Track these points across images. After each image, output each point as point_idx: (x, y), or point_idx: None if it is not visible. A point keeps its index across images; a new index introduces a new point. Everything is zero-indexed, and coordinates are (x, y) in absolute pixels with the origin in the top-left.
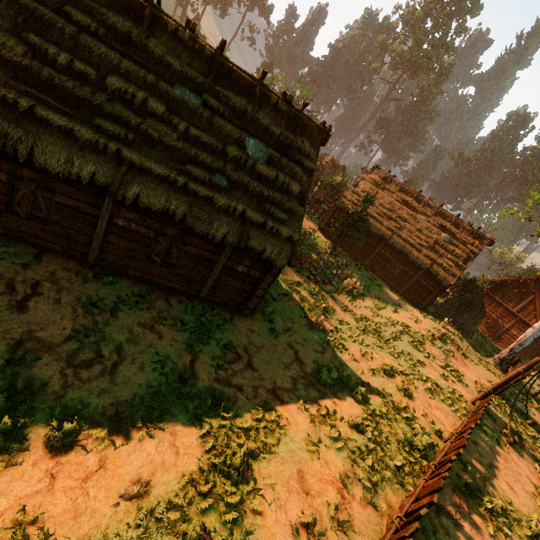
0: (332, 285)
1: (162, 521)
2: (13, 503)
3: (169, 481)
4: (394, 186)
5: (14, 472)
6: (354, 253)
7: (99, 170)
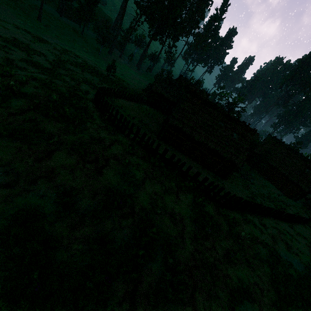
0: (250, 181)
1: None
2: None
3: None
4: (283, 146)
5: None
6: (261, 172)
7: (204, 140)
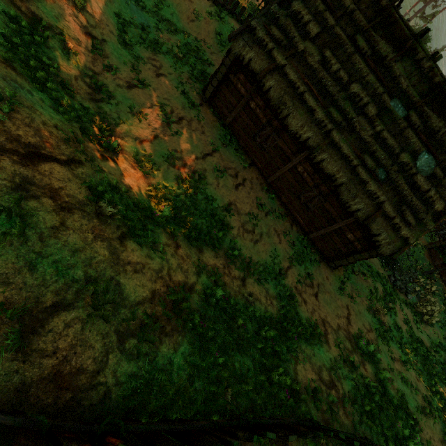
0: (406, 297)
1: (256, 319)
2: (214, 264)
3: (261, 308)
4: None
5: (215, 254)
6: None
7: (313, 137)
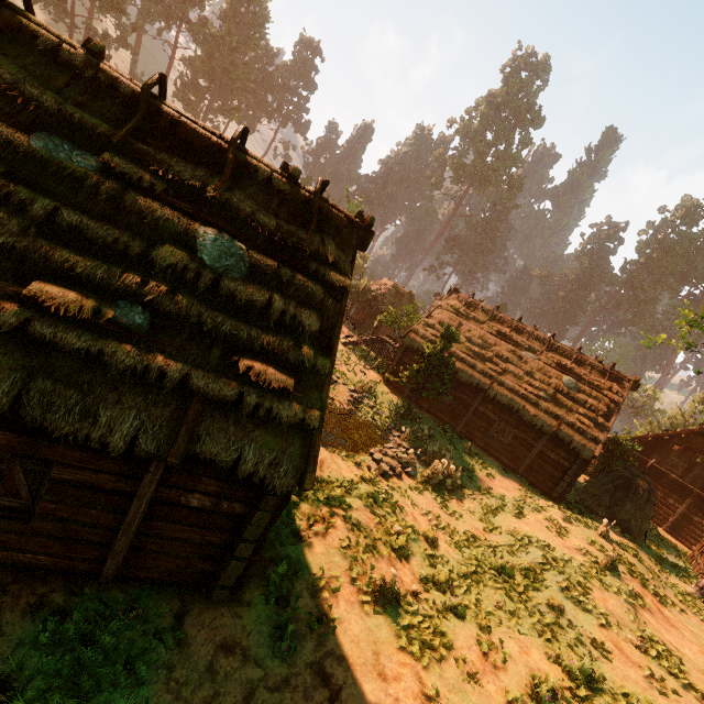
0: (409, 476)
1: None
2: None
3: None
4: (482, 314)
5: None
6: (440, 414)
7: None
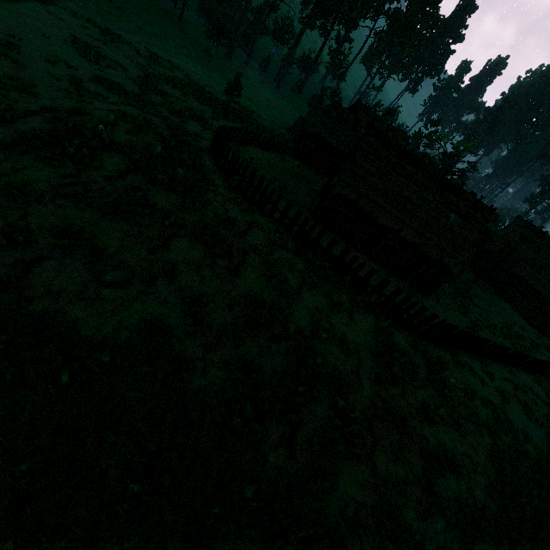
0: (472, 301)
1: None
2: None
3: None
4: (543, 240)
5: None
6: (494, 286)
7: (395, 224)
